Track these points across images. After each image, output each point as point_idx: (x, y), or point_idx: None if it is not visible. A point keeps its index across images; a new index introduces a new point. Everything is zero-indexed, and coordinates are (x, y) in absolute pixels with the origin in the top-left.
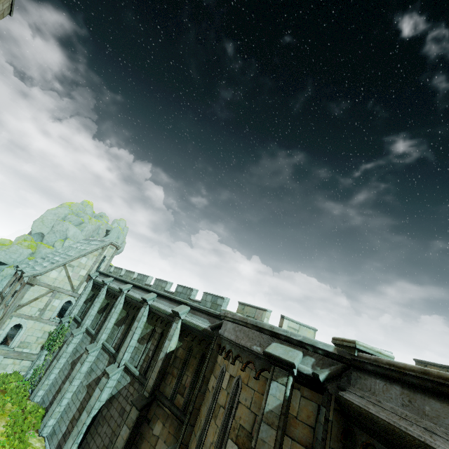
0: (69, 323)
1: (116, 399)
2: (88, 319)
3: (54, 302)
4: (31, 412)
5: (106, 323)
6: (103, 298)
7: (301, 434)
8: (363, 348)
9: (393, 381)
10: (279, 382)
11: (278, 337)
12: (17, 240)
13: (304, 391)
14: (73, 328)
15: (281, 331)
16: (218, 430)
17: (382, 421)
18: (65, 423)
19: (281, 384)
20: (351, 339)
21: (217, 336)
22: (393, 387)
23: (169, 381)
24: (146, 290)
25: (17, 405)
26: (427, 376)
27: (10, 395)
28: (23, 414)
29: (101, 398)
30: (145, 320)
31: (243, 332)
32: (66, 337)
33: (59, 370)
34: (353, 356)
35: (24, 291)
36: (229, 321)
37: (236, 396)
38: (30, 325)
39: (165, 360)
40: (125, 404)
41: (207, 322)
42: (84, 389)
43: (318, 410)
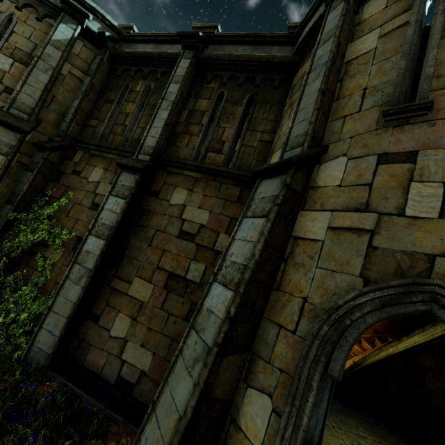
0: None
1: None
2: None
3: None
4: None
5: None
6: None
7: (80, 65)
8: (136, 31)
9: (150, 43)
10: (69, 26)
11: None
12: None
13: (86, 43)
14: None
15: None
16: None
17: (141, 52)
18: None
19: (71, 28)
20: (131, 24)
21: None
22: (149, 45)
23: None
24: None
25: None
26: (170, 34)
27: None
28: None
29: None
30: None
31: None
32: None
33: None
34: (129, 34)
35: None
36: None
37: (10, 26)
38: None
39: None
40: None
41: None
42: None
43: (95, 57)
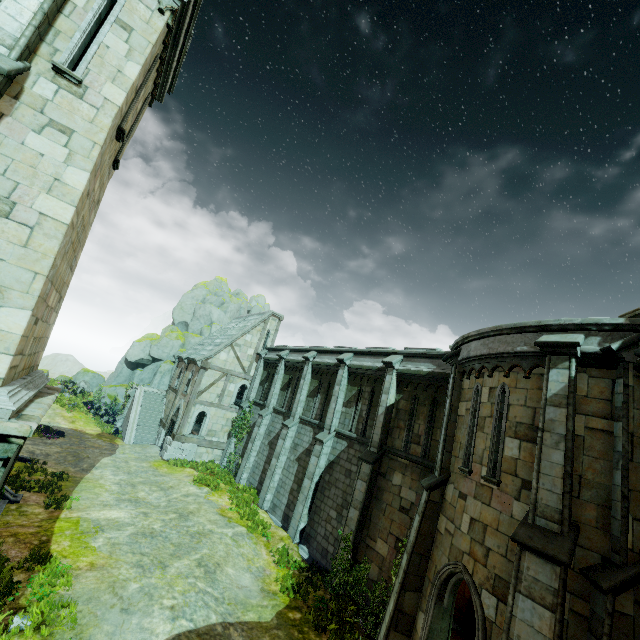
0: (250, 408)
1: (336, 464)
2: (273, 398)
3: (229, 386)
4: (246, 490)
5: (298, 396)
6: (283, 374)
7: (595, 409)
8: None
9: None
10: (559, 368)
11: (549, 329)
12: (164, 332)
13: (591, 372)
14: (256, 412)
15: (551, 321)
16: (489, 436)
17: None
18: (284, 496)
19: (563, 369)
20: None
21: (456, 364)
22: None
23: (397, 434)
24: (337, 352)
25: (229, 485)
26: None
27: (218, 477)
28: (238, 492)
29: (319, 464)
30: (346, 383)
31: (497, 342)
32: (251, 422)
33: (256, 452)
34: None
35: (200, 376)
36: (472, 341)
37: (505, 401)
38: (213, 412)
39: (387, 414)
40: (349, 466)
41: (430, 365)
42: (294, 463)
43: (612, 384)
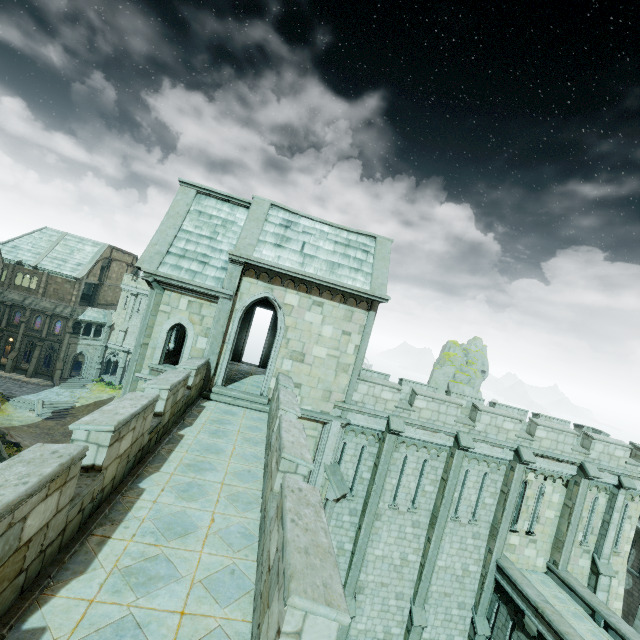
0: None
1: None
2: None
3: None
4: None
5: None
6: None
7: None
8: None
9: None
10: None
11: None
12: None
13: None
14: None
15: None
16: None
17: None
18: None
19: None
20: None
21: None
22: None
23: None
24: None
25: None
26: None
27: None
28: None
29: None
30: None
31: None
32: None
33: None
34: None
35: None
36: None
37: None
38: None
39: None
40: None
41: None
42: None
43: None
